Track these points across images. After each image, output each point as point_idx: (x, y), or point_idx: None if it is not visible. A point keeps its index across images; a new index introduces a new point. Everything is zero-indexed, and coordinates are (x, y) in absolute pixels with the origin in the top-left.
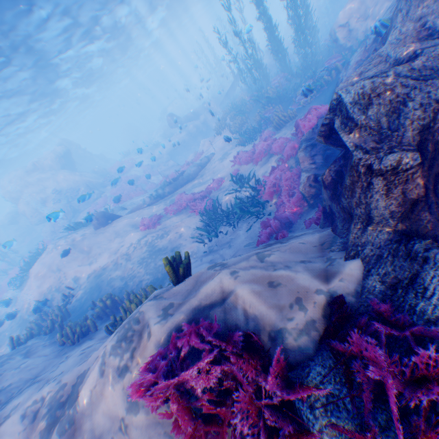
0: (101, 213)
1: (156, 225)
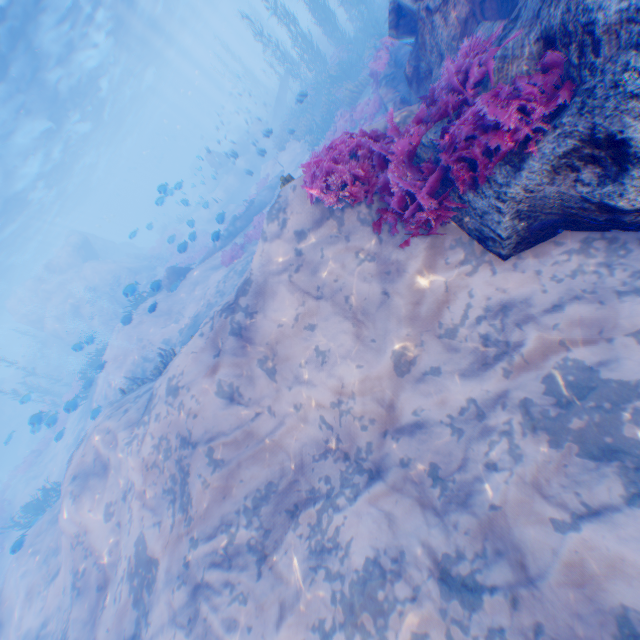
0: (169, 269)
1: (242, 255)
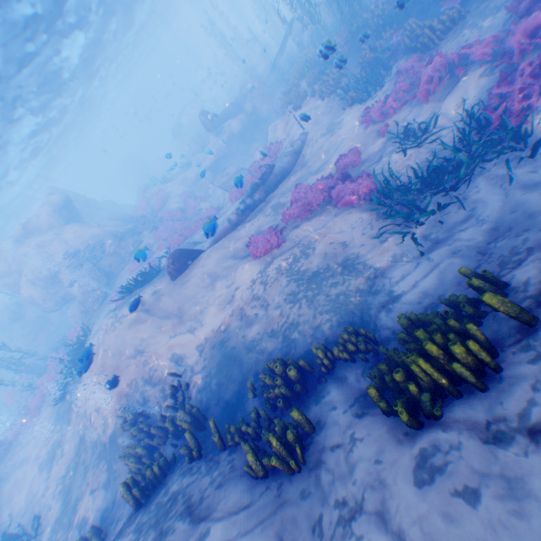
0: (175, 252)
1: (280, 242)
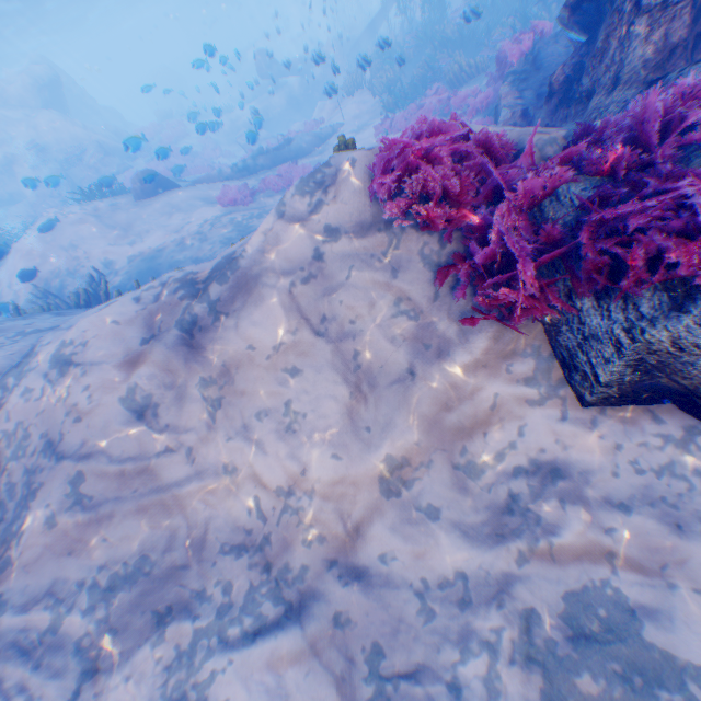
0: (148, 173)
1: (249, 202)
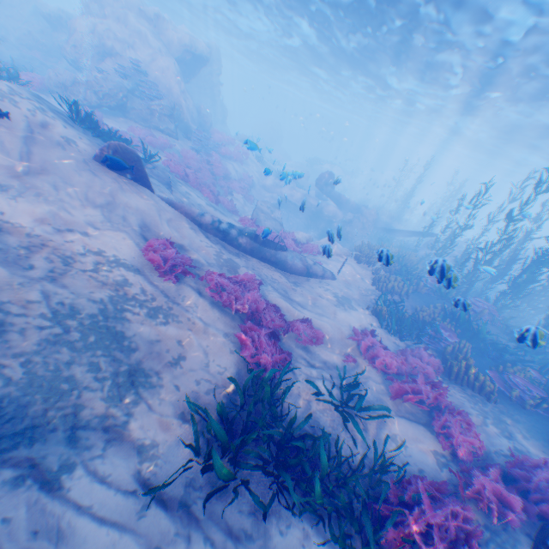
0: (133, 153)
1: (172, 277)
